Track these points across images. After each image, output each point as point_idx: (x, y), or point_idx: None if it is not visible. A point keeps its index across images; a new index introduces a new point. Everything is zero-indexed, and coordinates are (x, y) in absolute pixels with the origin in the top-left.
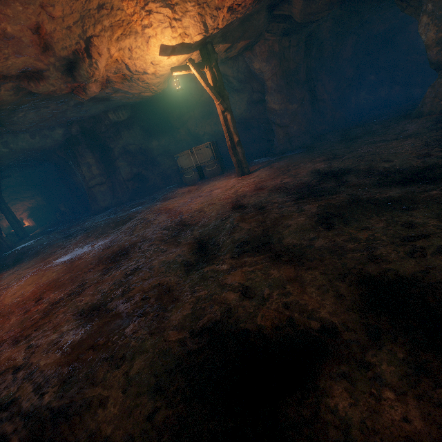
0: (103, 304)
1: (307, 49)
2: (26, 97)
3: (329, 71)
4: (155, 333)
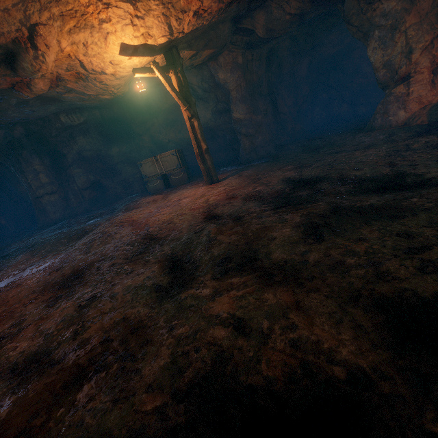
0: (47, 352)
1: (268, 64)
2: None
3: (287, 86)
4: (120, 400)
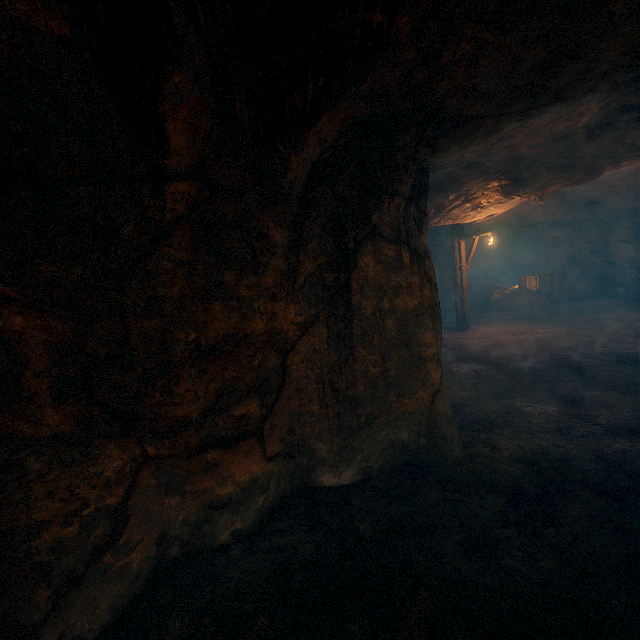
0: None
1: None
2: (603, 166)
3: None
4: None
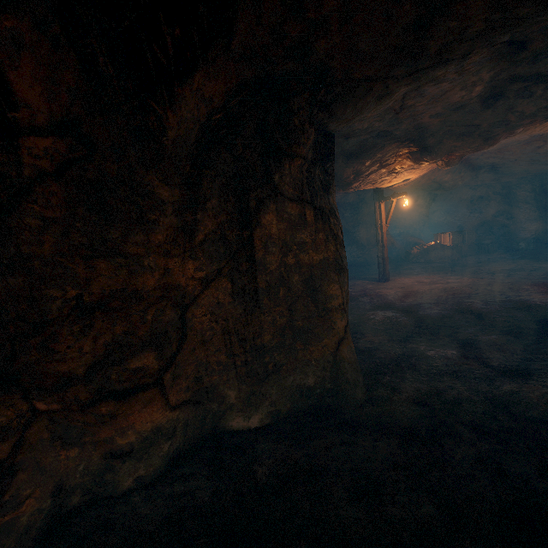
0: None
1: None
2: (499, 134)
3: None
4: None
